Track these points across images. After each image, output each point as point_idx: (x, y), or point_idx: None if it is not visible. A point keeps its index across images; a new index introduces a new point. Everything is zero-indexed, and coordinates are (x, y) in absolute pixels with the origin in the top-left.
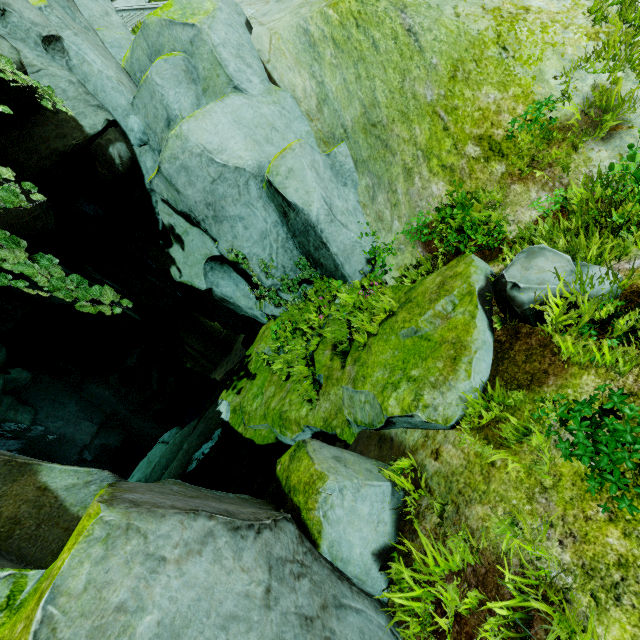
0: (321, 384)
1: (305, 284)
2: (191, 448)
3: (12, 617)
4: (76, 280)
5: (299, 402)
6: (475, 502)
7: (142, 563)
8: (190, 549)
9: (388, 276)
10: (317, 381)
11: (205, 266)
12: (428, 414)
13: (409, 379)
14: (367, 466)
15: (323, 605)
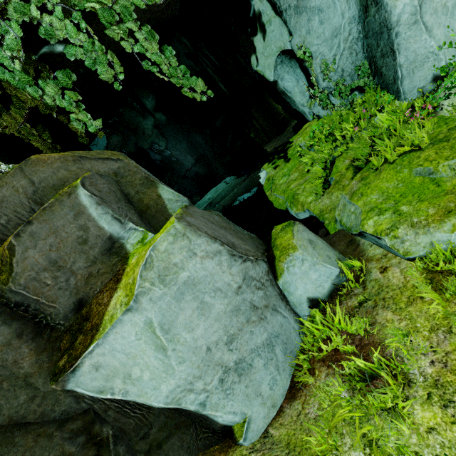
0: (330, 185)
1: (357, 92)
2: (238, 193)
3: (143, 247)
4: (183, 70)
5: (309, 191)
6: (389, 310)
7: (187, 252)
8: (208, 255)
9: (448, 101)
10: (328, 181)
11: (277, 59)
12: (394, 243)
13: (395, 211)
14: (329, 254)
15: (266, 305)
